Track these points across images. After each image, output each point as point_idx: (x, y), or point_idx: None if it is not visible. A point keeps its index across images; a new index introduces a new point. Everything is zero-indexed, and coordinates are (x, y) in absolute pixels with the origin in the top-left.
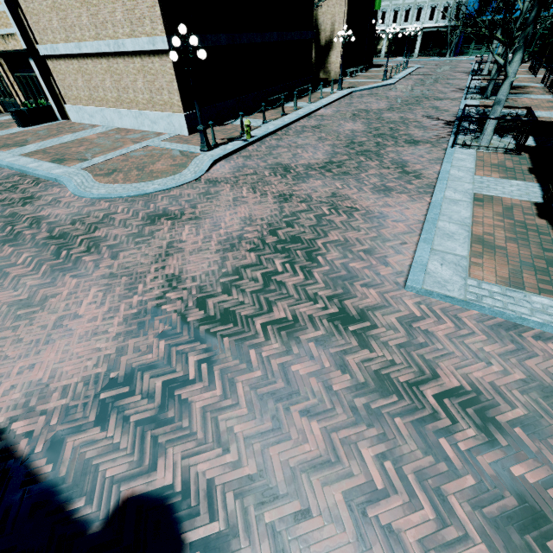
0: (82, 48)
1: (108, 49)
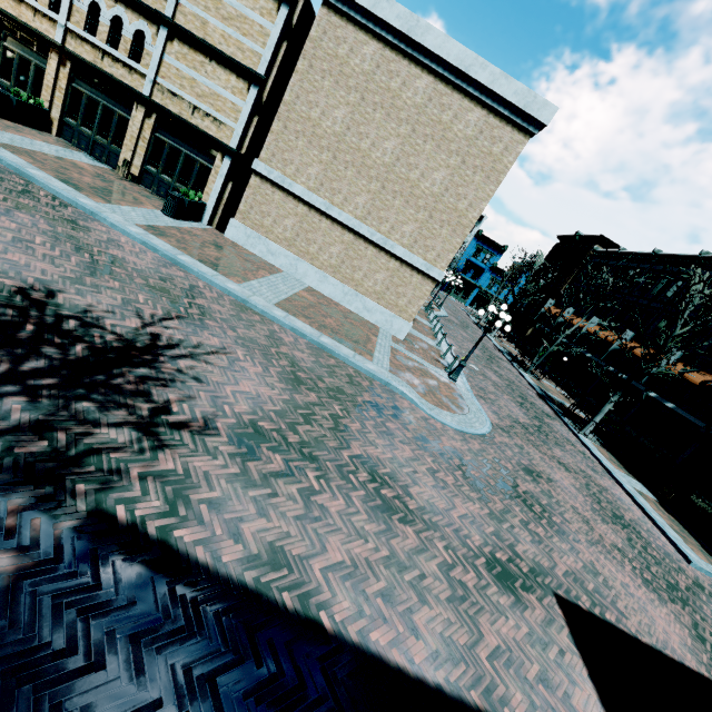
0: (332, 211)
1: (368, 235)
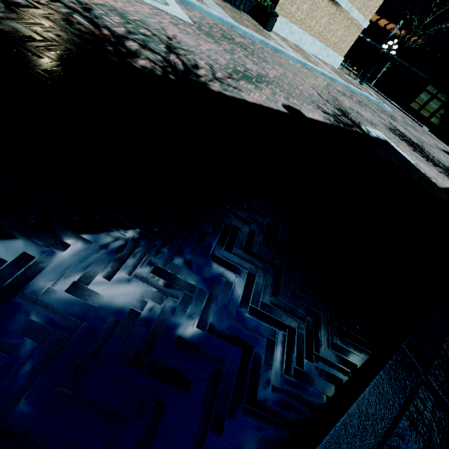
0: None
1: (344, 6)
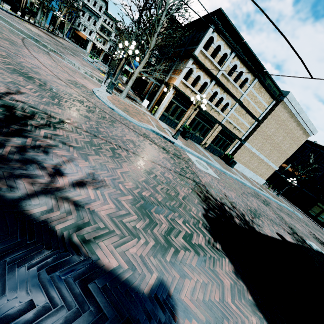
0: (260, 155)
1: (266, 160)
